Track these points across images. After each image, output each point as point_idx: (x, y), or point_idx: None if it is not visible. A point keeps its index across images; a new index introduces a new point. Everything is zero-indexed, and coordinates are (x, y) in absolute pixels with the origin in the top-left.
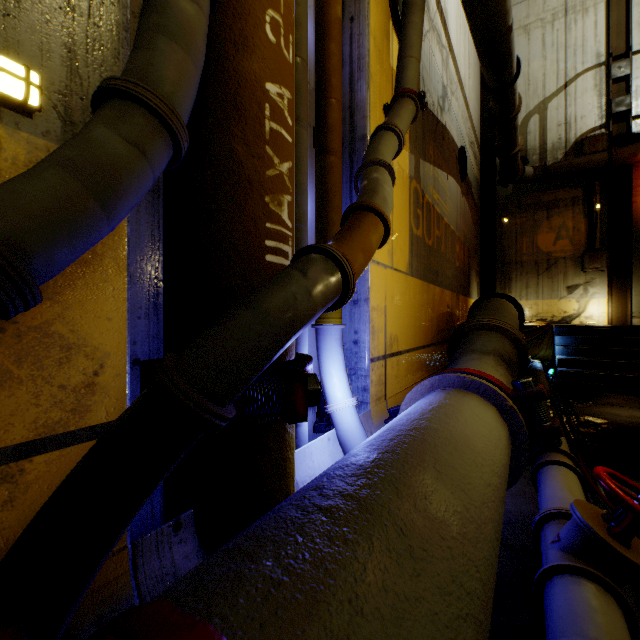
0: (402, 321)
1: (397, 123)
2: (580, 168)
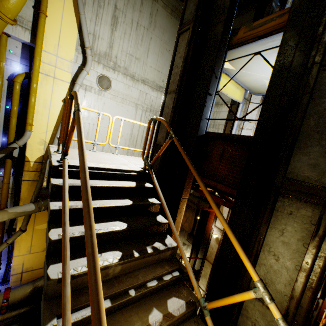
0: (38, 262)
1: (9, 240)
2: (190, 201)
